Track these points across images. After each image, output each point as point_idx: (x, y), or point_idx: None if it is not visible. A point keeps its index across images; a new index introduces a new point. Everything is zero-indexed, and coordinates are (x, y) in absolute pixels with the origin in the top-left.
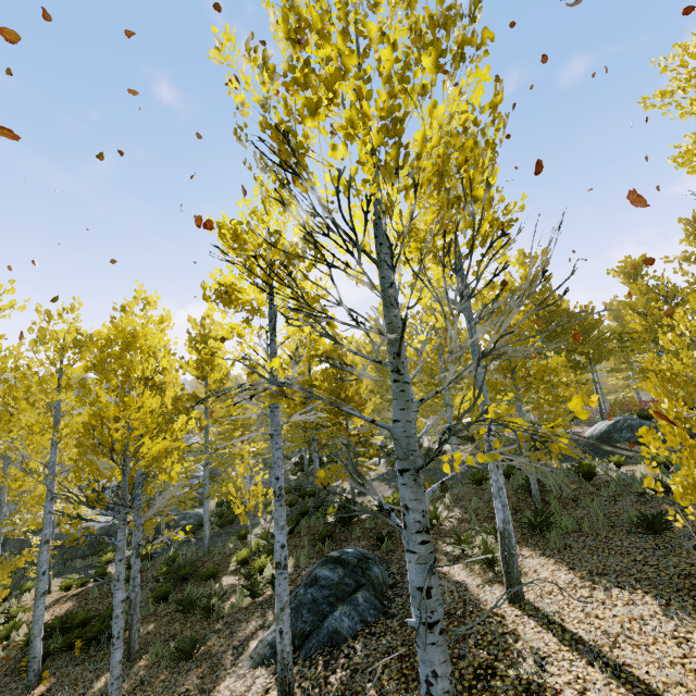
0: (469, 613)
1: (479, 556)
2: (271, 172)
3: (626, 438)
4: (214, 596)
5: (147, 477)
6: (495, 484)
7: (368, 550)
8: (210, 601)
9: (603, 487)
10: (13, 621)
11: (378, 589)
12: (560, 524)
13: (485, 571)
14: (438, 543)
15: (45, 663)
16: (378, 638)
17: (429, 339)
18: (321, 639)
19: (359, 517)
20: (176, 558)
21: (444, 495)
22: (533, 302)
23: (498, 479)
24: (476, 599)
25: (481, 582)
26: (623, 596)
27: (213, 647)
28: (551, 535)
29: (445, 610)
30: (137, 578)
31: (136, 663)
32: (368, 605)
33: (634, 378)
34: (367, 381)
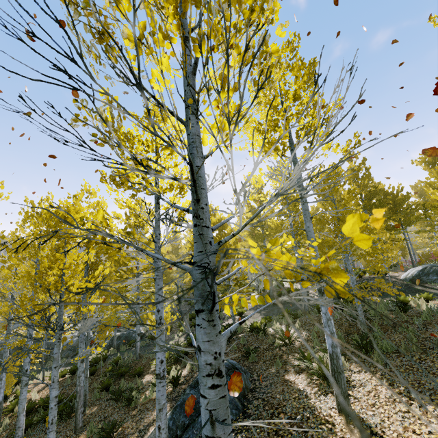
0: (306, 419)
1: (316, 370)
2: (92, 51)
3: (433, 280)
4: (135, 389)
5: (104, 307)
6: (324, 316)
7: (239, 360)
8: (131, 394)
9: (415, 317)
10: (17, 399)
11: (241, 393)
12: (381, 346)
13: (321, 383)
14: (289, 357)
15: (27, 431)
16: (236, 435)
17: (282, 212)
18: (195, 431)
19: (237, 335)
20: (119, 360)
21: (295, 321)
22: (357, 185)
23: (327, 312)
24: (313, 407)
25: (317, 391)
26: (437, 413)
27: (127, 429)
28: (374, 355)
29: (288, 414)
30: (81, 376)
31: (78, 436)
32: (231, 405)
33: (436, 237)
34: (245, 243)
